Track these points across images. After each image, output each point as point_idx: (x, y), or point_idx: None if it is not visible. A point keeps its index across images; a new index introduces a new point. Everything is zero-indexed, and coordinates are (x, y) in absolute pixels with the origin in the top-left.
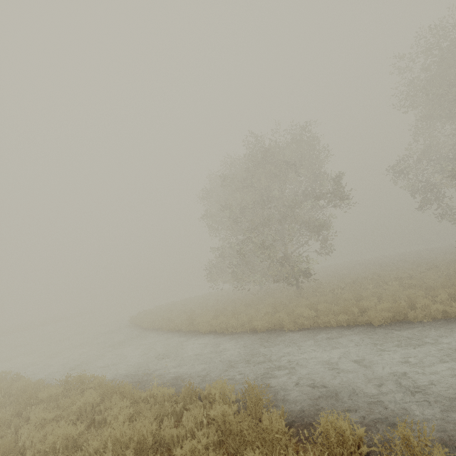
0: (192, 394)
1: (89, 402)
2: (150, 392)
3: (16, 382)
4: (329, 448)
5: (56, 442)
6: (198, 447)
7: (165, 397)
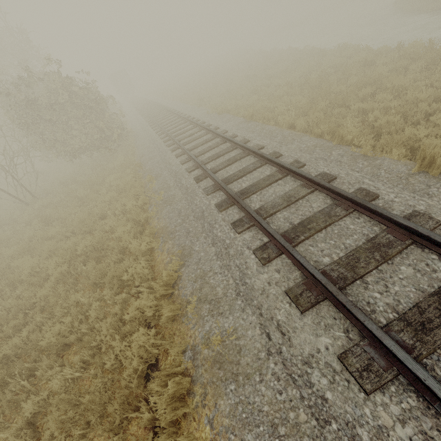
0: (399, 49)
1: (348, 53)
2: (379, 50)
3: (314, 49)
4: (437, 59)
5: (336, 63)
6: (385, 61)
7: (385, 50)
